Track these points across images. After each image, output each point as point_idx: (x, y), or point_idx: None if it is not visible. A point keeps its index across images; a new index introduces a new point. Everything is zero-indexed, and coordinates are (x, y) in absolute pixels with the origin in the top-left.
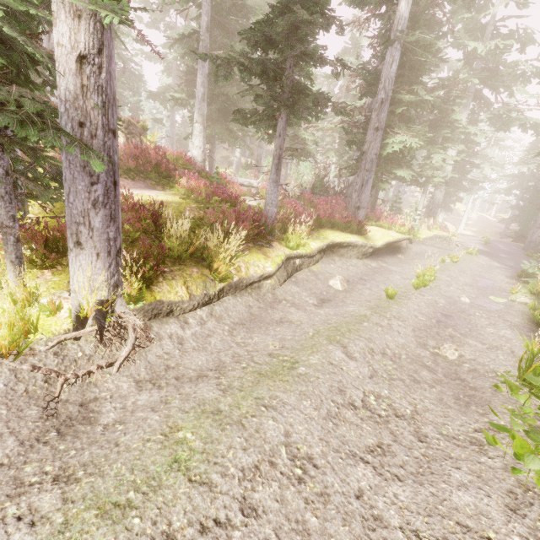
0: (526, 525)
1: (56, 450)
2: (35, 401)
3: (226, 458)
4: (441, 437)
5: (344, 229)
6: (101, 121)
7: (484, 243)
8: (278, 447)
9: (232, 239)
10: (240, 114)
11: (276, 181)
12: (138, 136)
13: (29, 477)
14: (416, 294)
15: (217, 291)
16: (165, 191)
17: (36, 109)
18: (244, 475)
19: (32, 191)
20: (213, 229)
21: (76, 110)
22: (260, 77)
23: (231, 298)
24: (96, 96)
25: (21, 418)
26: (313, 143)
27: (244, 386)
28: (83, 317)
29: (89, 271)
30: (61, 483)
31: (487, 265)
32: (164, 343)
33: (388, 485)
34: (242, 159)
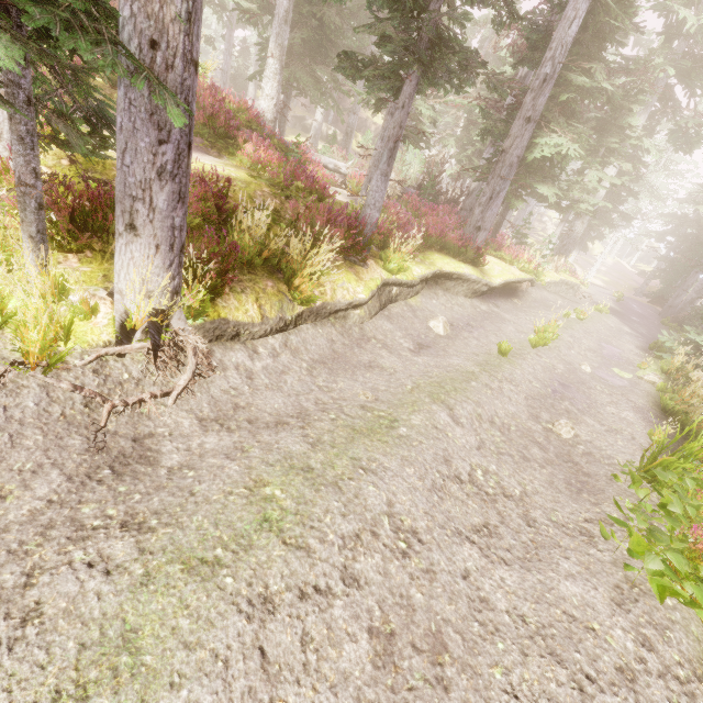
0: (630, 620)
1: (116, 491)
2: (75, 428)
3: (323, 523)
4: (551, 524)
5: (457, 256)
6: (182, 43)
7: (617, 299)
8: (380, 517)
9: (322, 248)
10: (350, 60)
11: (386, 174)
12: None
13: (90, 520)
14: (532, 354)
15: (294, 316)
16: (222, 160)
17: (85, 3)
18: (344, 543)
19: (58, 135)
20: (294, 230)
21: (148, 18)
22: (389, 5)
23: (310, 327)
24: (180, 1)
25: (62, 448)
26: (430, 122)
27: (336, 441)
28: (130, 329)
29: (149, 269)
30: (132, 530)
31: (616, 328)
32: (229, 375)
33: (495, 568)
34: (323, 126)
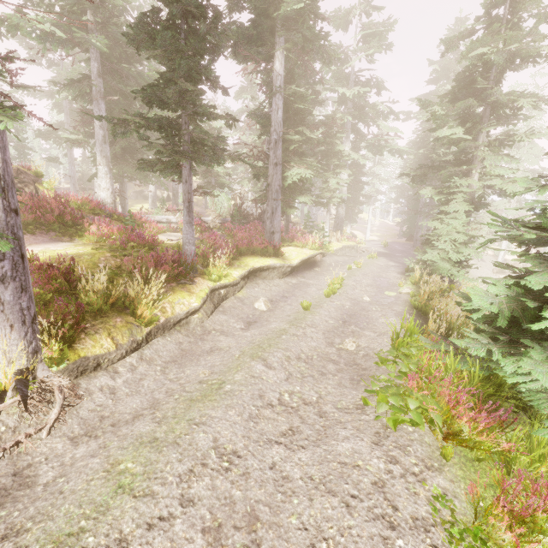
0: (383, 450)
1: None
2: None
3: (165, 472)
4: (336, 410)
5: (263, 254)
6: (2, 204)
7: (384, 246)
8: (208, 451)
9: (153, 283)
10: (145, 163)
11: (190, 222)
12: (32, 184)
13: None
14: (327, 302)
15: (144, 335)
16: (74, 242)
17: None
18: (181, 479)
19: None
20: (132, 277)
21: None
22: (159, 131)
23: (160, 339)
24: None
25: None
26: (226, 175)
27: (177, 413)
28: (2, 391)
29: (5, 344)
30: (10, 538)
31: (385, 265)
32: (95, 397)
33: (295, 454)
34: (158, 193)
